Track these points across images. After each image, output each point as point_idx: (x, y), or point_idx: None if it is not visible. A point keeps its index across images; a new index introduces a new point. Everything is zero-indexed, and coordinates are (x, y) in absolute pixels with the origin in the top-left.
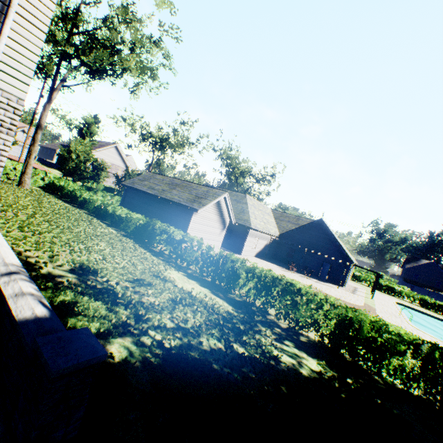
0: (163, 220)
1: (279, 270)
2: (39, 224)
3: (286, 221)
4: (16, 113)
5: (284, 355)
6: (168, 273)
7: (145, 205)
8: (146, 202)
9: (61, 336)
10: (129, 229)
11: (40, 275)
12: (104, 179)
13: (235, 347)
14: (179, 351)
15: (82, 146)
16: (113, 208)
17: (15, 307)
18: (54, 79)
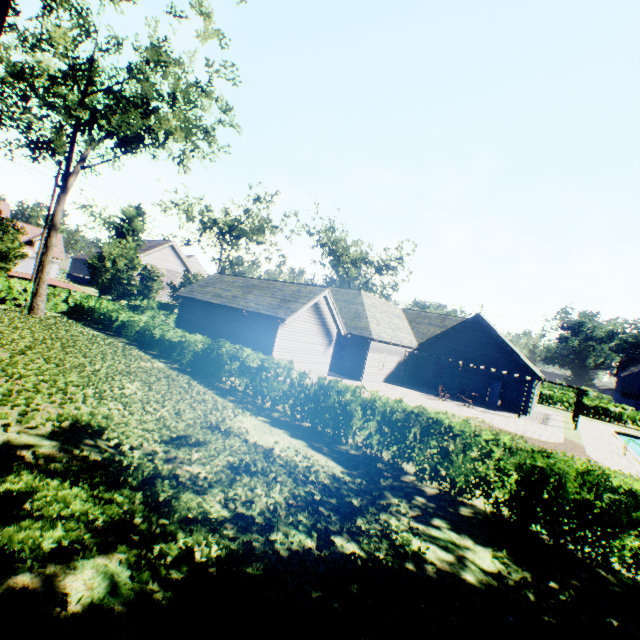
0: (236, 341)
1: (422, 398)
2: (28, 364)
3: (425, 324)
4: None
5: (431, 547)
6: (238, 421)
7: (210, 321)
8: (211, 317)
9: None
10: (184, 359)
11: None
12: (157, 293)
13: (339, 544)
14: (222, 569)
15: (118, 248)
16: (161, 330)
17: None
18: (68, 159)
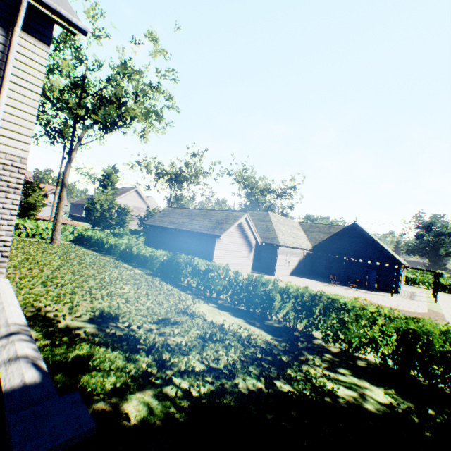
0: (187, 252)
1: (319, 285)
2: (63, 276)
3: (316, 232)
4: (21, 172)
5: (340, 387)
6: (197, 307)
7: (168, 240)
8: (168, 237)
9: (38, 410)
10: (154, 267)
11: (57, 330)
12: (128, 223)
13: (279, 385)
14: (210, 400)
15: (103, 195)
16: (137, 248)
17: (5, 375)
18: (71, 141)
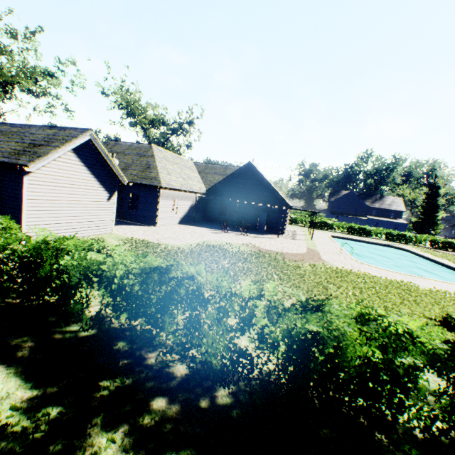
0: None
1: (209, 234)
2: None
3: (212, 174)
4: None
5: None
6: None
7: None
8: None
9: None
10: None
11: None
12: None
13: None
14: None
15: None
16: None
17: None
18: None
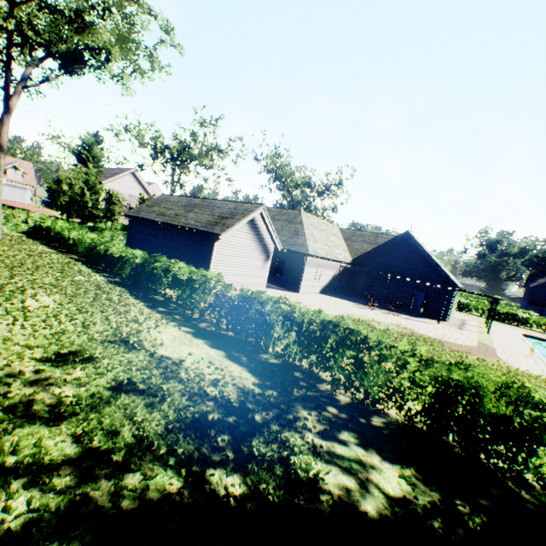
0: (178, 256)
1: (352, 308)
2: None
3: (360, 242)
4: None
5: (332, 470)
6: (157, 333)
7: (155, 238)
8: (156, 234)
9: None
10: (124, 273)
11: None
12: (119, 216)
13: (216, 481)
14: None
15: (73, 172)
16: (106, 246)
17: None
18: (6, 78)
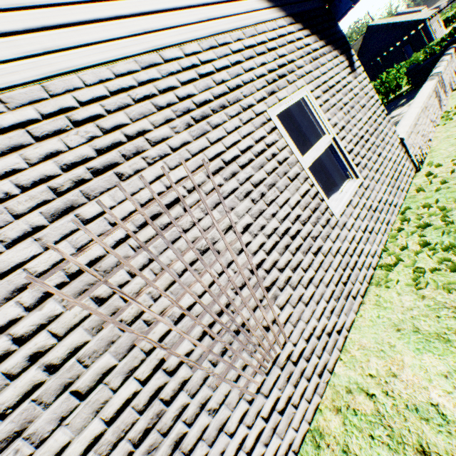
0: None
1: None
2: None
3: None
4: None
5: None
6: None
7: None
8: None
9: None
10: None
11: None
12: None
13: None
14: None
15: None
16: None
17: None
18: None
